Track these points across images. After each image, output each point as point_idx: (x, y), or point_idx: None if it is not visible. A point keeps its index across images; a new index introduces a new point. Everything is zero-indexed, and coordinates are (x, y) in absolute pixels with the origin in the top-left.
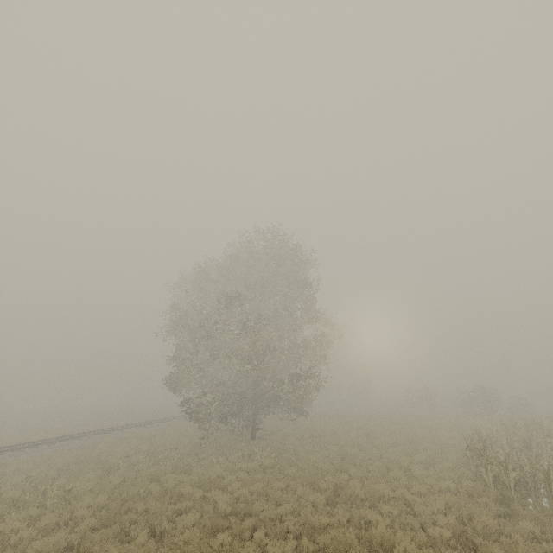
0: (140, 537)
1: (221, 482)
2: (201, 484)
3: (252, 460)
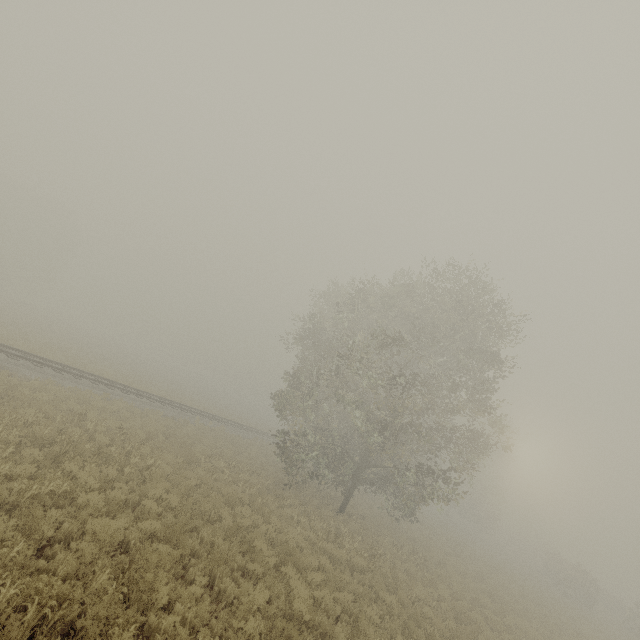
0: (196, 582)
1: (300, 559)
2: (276, 542)
3: (337, 544)
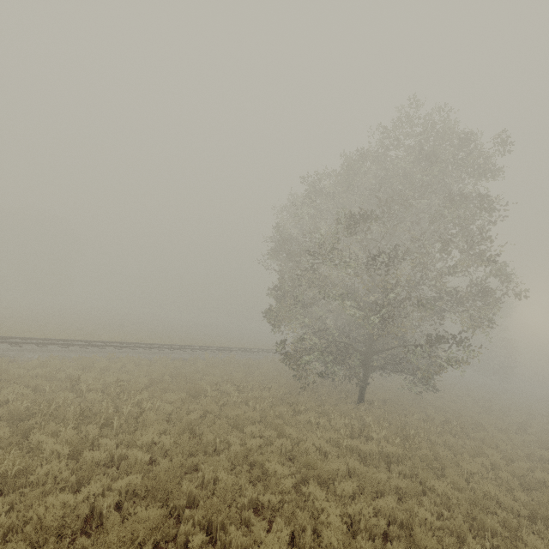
0: (189, 545)
1: (324, 469)
2: (295, 455)
3: (364, 436)
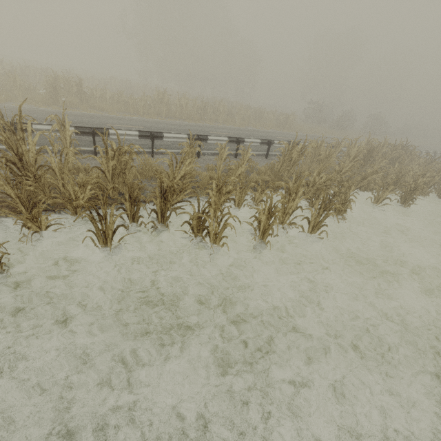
0: None
1: None
2: None
3: None
